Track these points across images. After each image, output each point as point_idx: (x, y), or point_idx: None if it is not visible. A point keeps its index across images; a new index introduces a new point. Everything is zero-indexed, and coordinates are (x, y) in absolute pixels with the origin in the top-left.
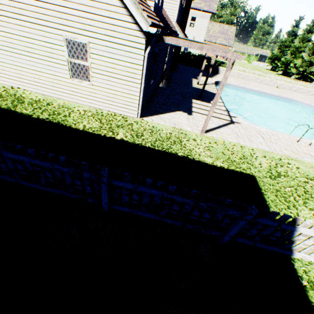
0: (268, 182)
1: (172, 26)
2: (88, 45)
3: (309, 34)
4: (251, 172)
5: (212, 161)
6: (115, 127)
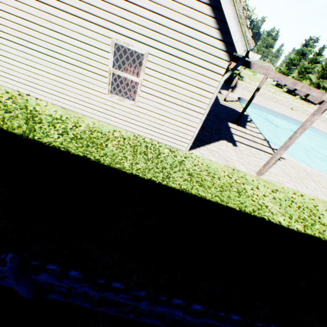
0: None
1: None
2: (145, 57)
3: (318, 56)
4: None
5: (286, 221)
6: (167, 167)
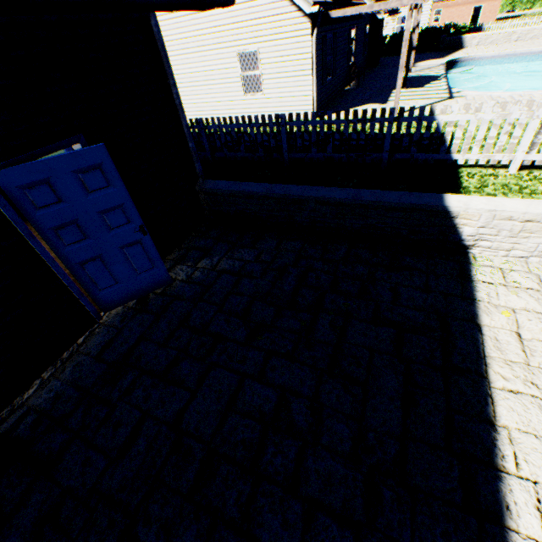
0: None
1: None
2: (258, 53)
3: None
4: None
5: None
6: None
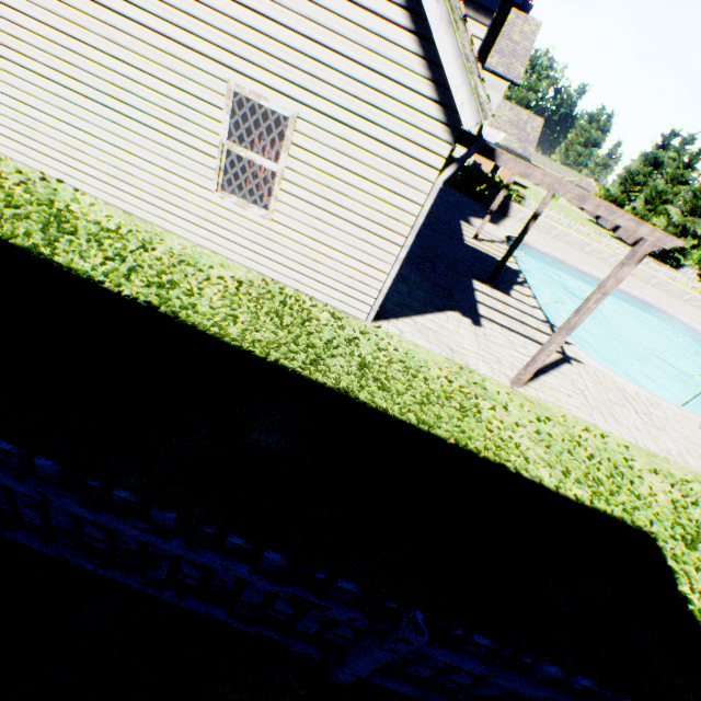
0: (687, 559)
1: None
2: (290, 123)
3: (687, 169)
4: (644, 523)
5: (554, 480)
6: (319, 346)
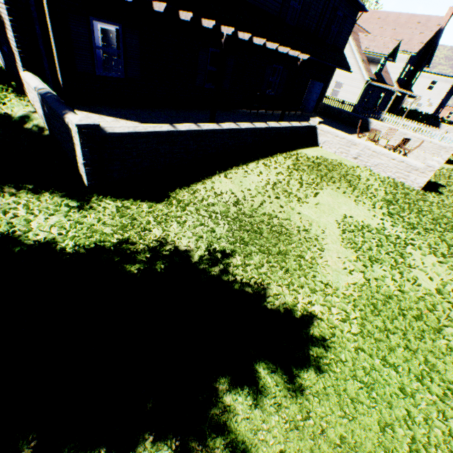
0: None
1: (389, 83)
2: (343, 84)
3: None
4: None
5: None
6: None
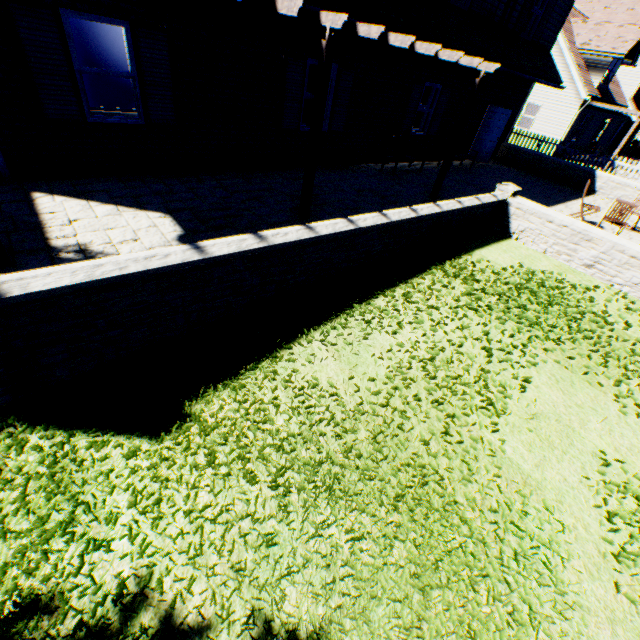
0: None
1: (620, 101)
2: (540, 107)
3: None
4: None
5: None
6: None
